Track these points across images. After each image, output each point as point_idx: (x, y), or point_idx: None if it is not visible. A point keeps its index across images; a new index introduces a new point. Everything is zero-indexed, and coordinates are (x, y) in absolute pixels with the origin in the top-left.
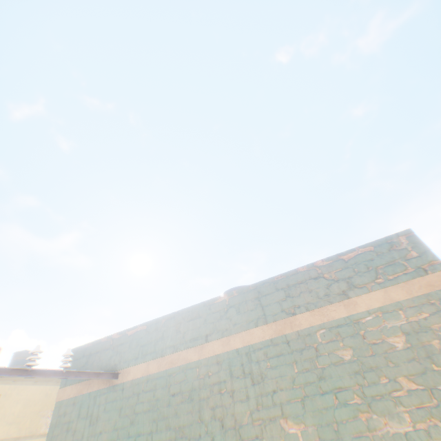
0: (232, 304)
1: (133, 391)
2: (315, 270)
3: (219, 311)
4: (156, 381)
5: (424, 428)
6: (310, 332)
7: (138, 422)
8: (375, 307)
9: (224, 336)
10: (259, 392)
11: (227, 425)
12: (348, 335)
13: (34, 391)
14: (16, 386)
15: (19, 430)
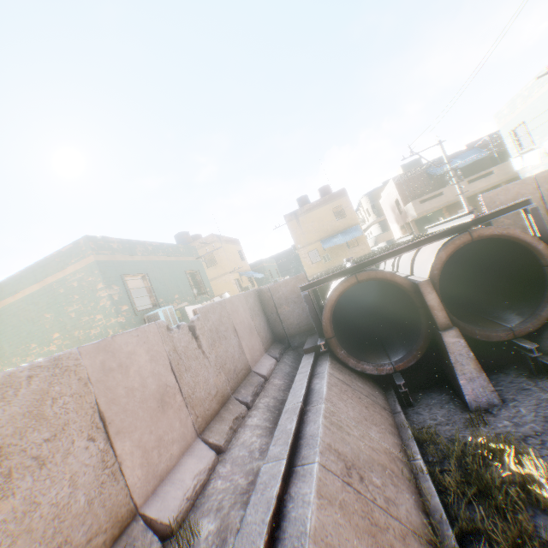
0: (24, 276)
1: None
2: (54, 257)
3: (20, 280)
4: (2, 313)
5: (80, 308)
6: (53, 284)
7: (0, 327)
8: (72, 272)
9: (24, 290)
10: (39, 308)
11: (31, 320)
12: (64, 284)
13: None
14: None
15: None
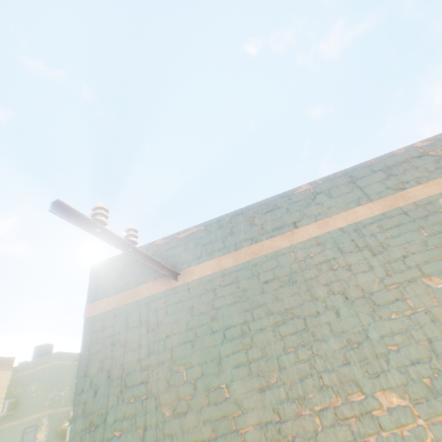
0: (319, 191)
1: (205, 289)
2: (415, 150)
3: (303, 199)
4: (236, 274)
5: None
6: (429, 201)
7: (222, 317)
8: None
9: (318, 220)
10: (384, 261)
11: (352, 297)
12: None
13: None
14: None
15: None
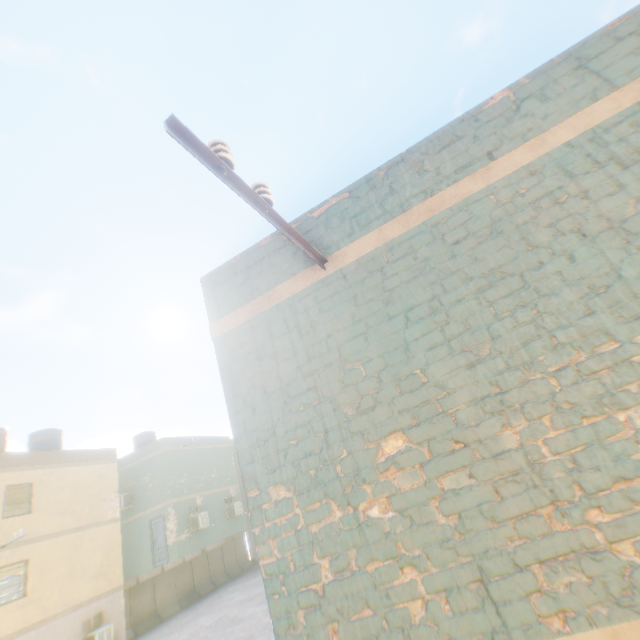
0: (524, 96)
1: (368, 271)
2: None
3: (499, 115)
4: (409, 243)
5: None
6: None
7: (399, 298)
8: None
9: (528, 140)
10: None
11: (591, 232)
12: None
13: (81, 474)
14: (53, 471)
15: (77, 520)
